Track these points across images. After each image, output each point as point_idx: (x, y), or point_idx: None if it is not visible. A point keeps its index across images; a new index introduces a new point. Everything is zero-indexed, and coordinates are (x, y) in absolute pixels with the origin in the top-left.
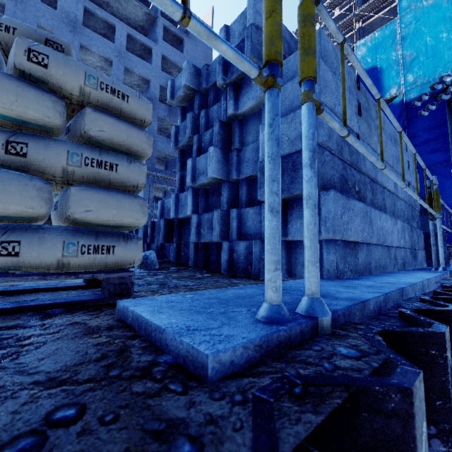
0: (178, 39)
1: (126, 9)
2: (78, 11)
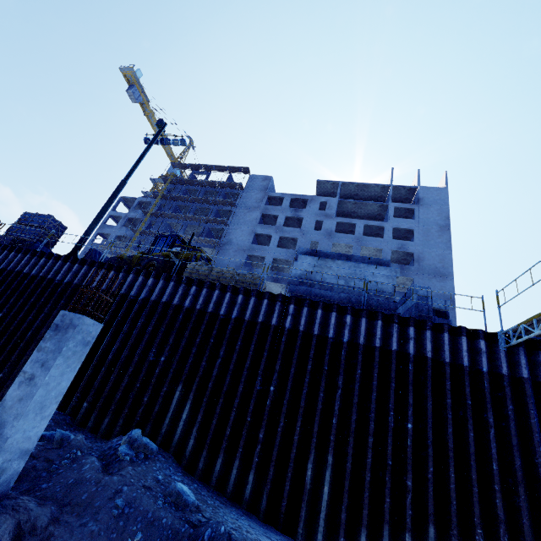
0: (410, 210)
1: (365, 210)
2: (332, 226)
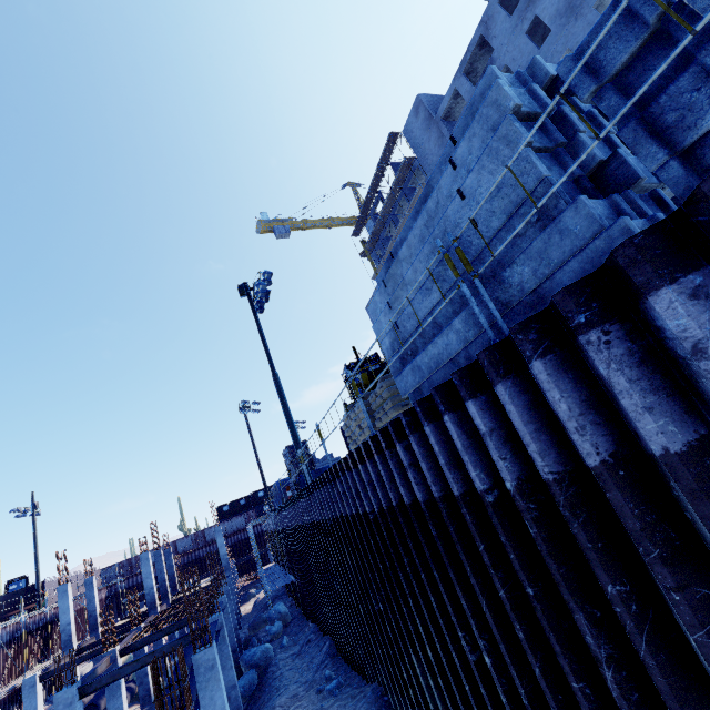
0: None
1: None
2: None
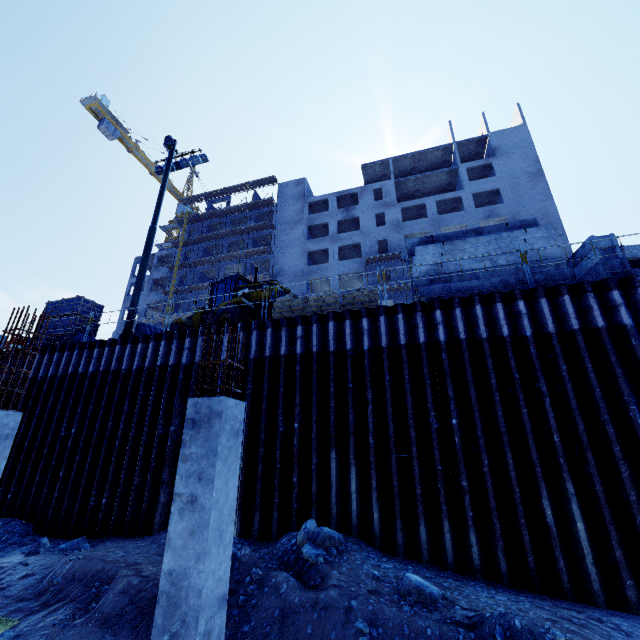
0: (486, 167)
1: (431, 183)
2: (397, 215)
